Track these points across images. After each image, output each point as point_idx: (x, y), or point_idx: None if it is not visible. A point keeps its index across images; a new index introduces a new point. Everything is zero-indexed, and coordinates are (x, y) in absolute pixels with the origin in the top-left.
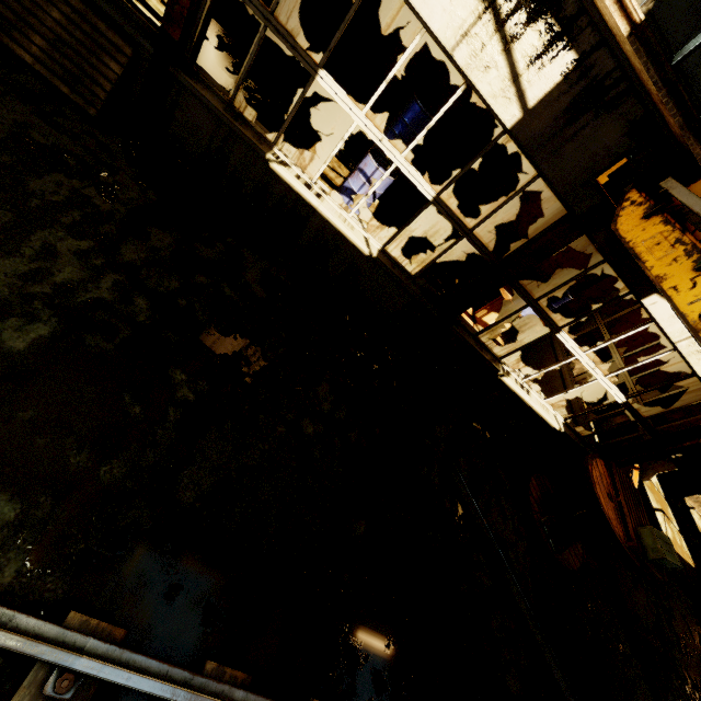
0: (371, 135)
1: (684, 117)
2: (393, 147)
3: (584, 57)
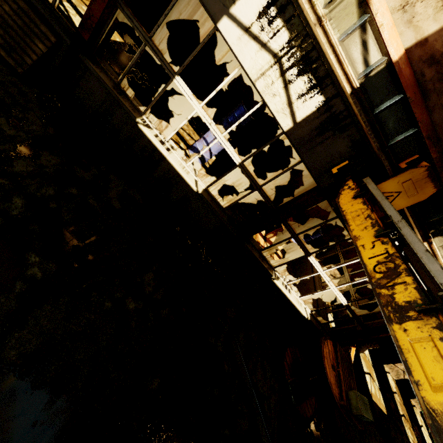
0: (204, 119)
1: (379, 144)
2: (217, 129)
3: (328, 100)
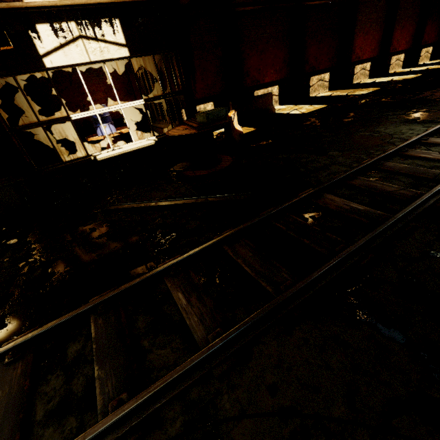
0: None
1: None
2: None
3: None
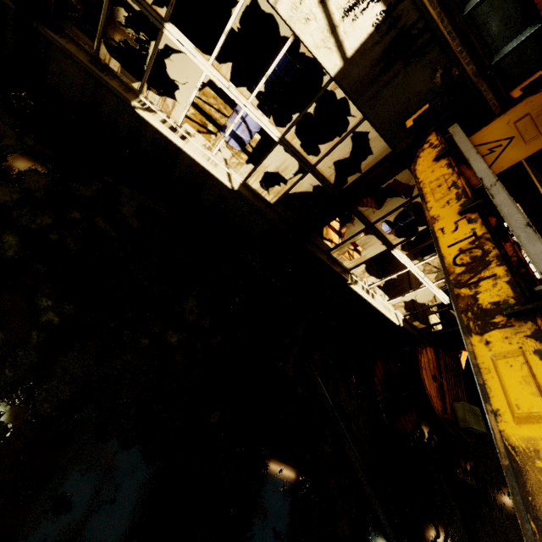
0: (219, 83)
1: (476, 65)
2: (240, 94)
3: (391, 8)
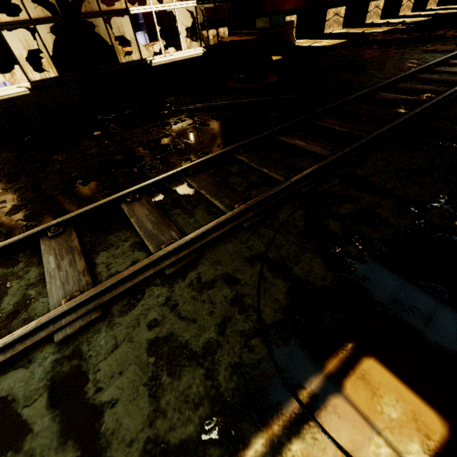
0: None
1: None
2: None
3: None
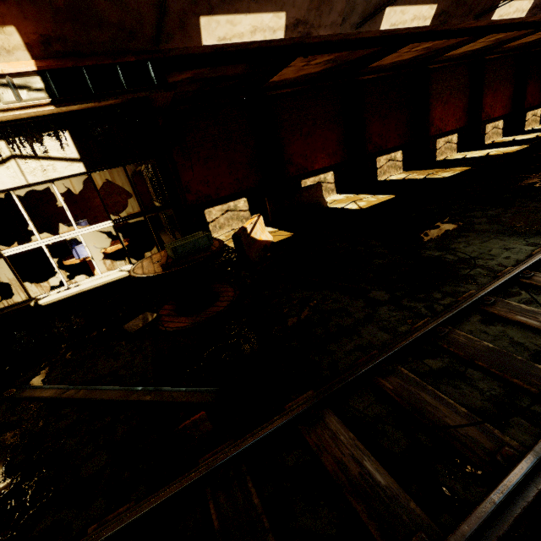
0: None
1: None
2: None
3: None
